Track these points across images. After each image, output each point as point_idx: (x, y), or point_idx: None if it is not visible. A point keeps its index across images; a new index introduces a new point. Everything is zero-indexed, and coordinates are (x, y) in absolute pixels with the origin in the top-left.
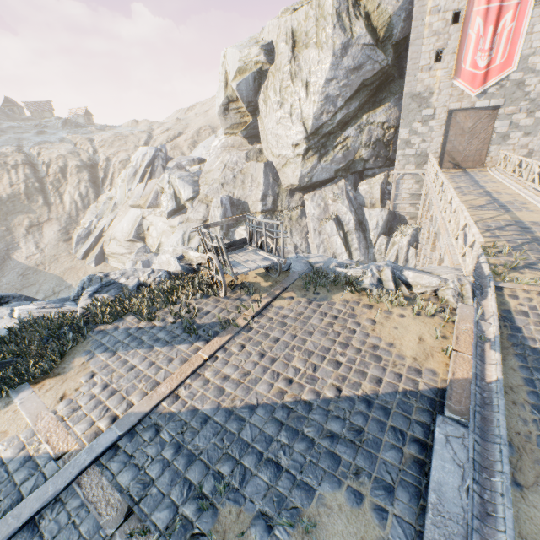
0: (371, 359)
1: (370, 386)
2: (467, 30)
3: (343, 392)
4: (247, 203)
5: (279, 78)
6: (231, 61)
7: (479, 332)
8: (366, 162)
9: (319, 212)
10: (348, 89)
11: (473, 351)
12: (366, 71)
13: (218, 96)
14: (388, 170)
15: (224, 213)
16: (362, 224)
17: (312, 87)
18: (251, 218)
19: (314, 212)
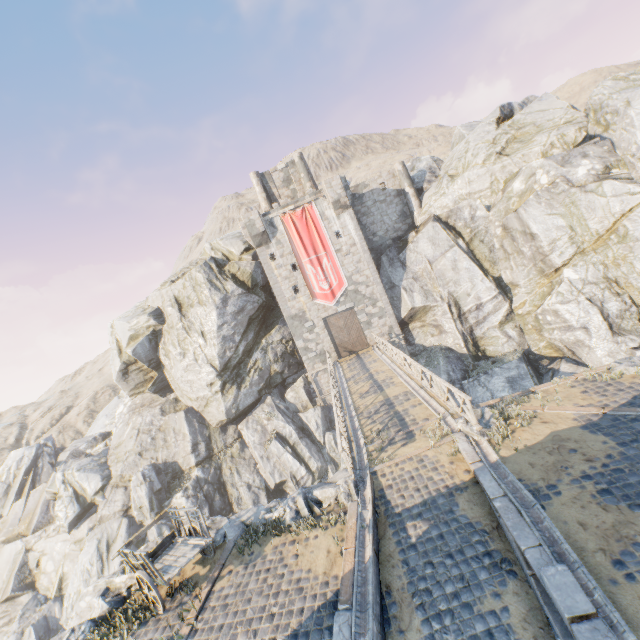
0: (296, 593)
1: (296, 619)
2: (306, 272)
3: (278, 639)
4: (177, 462)
5: (175, 333)
6: (121, 331)
7: (362, 521)
8: (282, 373)
9: (259, 436)
10: (240, 327)
11: (357, 541)
12: (249, 310)
13: (114, 363)
14: (304, 371)
15: (151, 487)
16: (304, 429)
17: (208, 334)
18: (173, 510)
19: (254, 438)
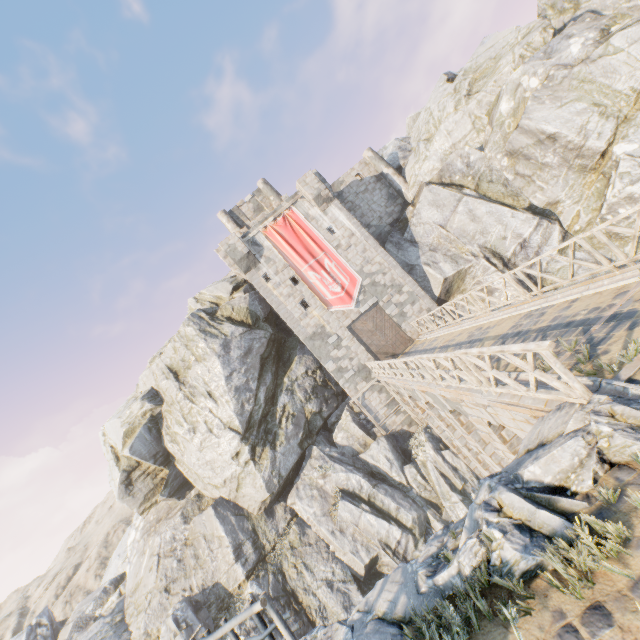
0: None
1: None
2: (309, 281)
3: None
4: (219, 583)
5: (177, 408)
6: (113, 432)
7: None
8: (321, 412)
9: (318, 504)
10: (252, 371)
11: None
12: (257, 348)
13: (112, 477)
14: (346, 403)
15: (190, 636)
16: (374, 473)
17: (216, 392)
18: None
19: (313, 510)
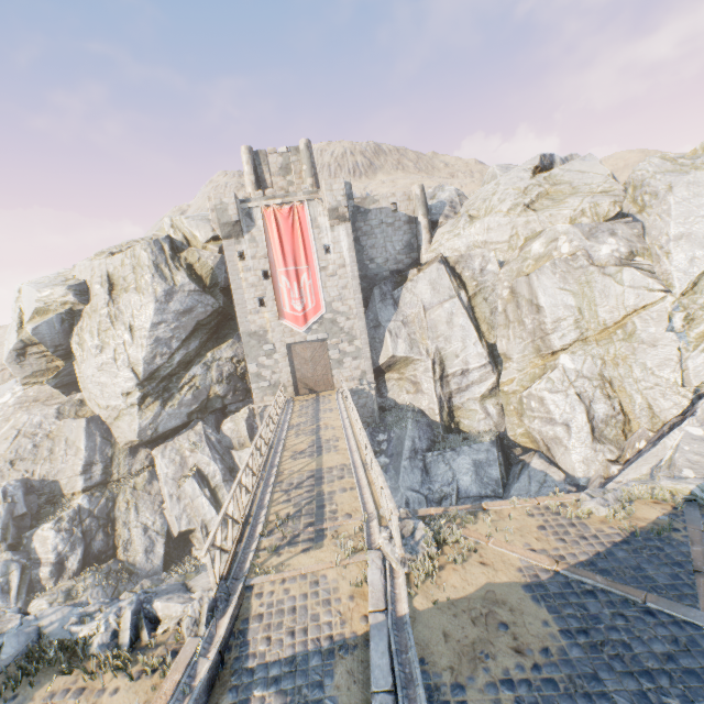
0: None
1: None
2: (278, 284)
3: None
4: (59, 482)
5: (97, 319)
6: (27, 299)
7: (190, 679)
8: (224, 398)
9: (175, 469)
10: (182, 330)
11: None
12: (199, 313)
13: (9, 338)
14: (253, 401)
15: (11, 510)
16: (234, 470)
17: (138, 330)
18: None
19: (167, 471)
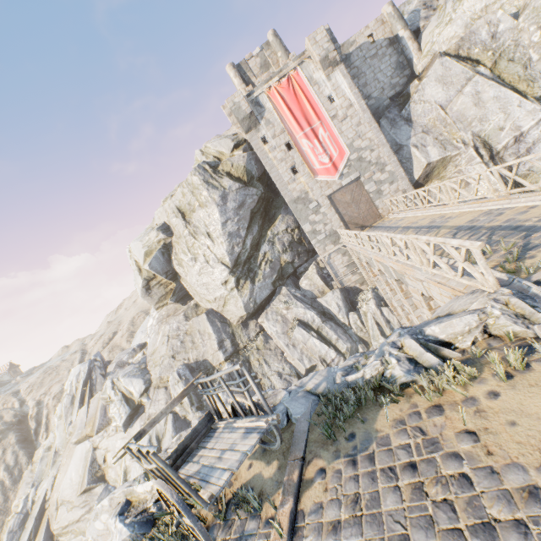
0: None
1: None
2: (301, 149)
3: None
4: (207, 360)
5: (183, 241)
6: (136, 251)
7: None
8: (293, 263)
9: (280, 326)
10: (243, 221)
11: None
12: (249, 203)
13: (137, 282)
14: (314, 259)
15: (187, 384)
16: (325, 313)
17: (214, 234)
18: (201, 380)
19: (276, 329)
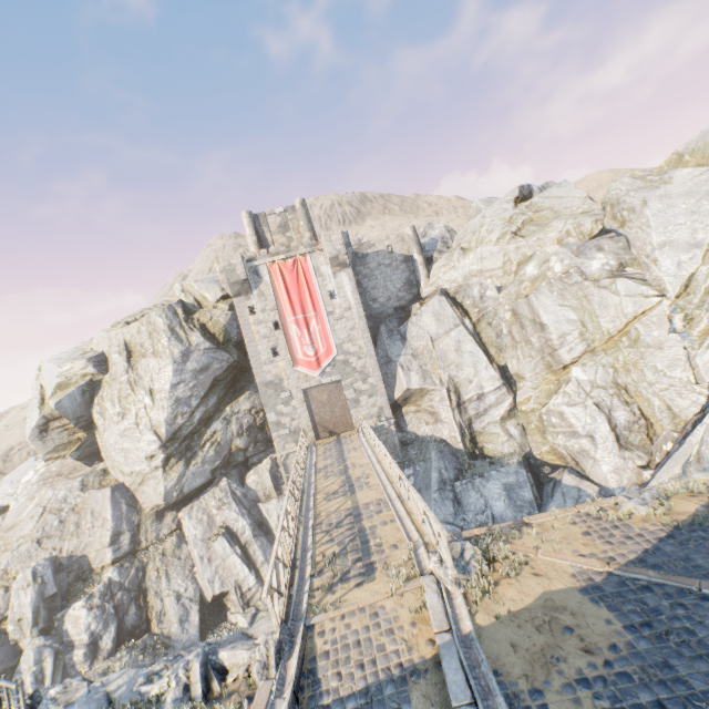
0: None
1: None
2: (289, 333)
3: None
4: (87, 556)
5: (117, 387)
6: (48, 375)
7: None
8: (246, 450)
9: (203, 529)
10: (200, 388)
11: None
12: (215, 369)
13: (31, 416)
14: (274, 450)
15: (41, 591)
16: (262, 524)
17: (158, 393)
18: None
19: (196, 532)
